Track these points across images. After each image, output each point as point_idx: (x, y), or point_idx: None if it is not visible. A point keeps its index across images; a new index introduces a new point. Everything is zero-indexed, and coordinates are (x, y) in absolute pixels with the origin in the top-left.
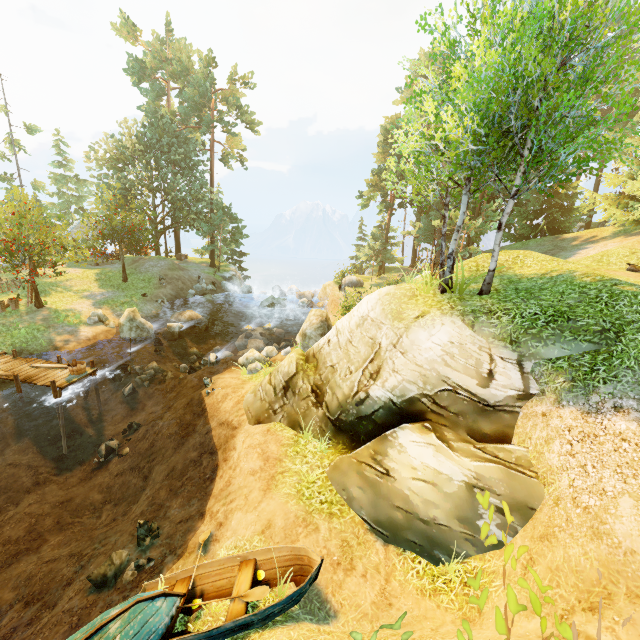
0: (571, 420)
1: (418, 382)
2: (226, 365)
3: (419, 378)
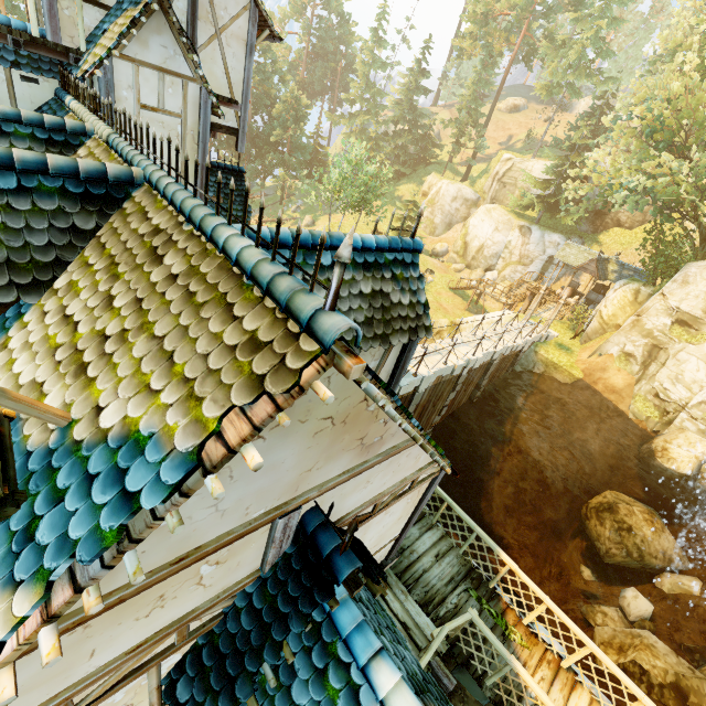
0: None
1: None
2: None
3: None
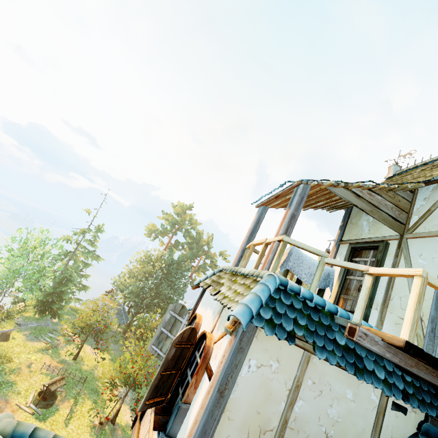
0: None
1: None
2: None
3: None
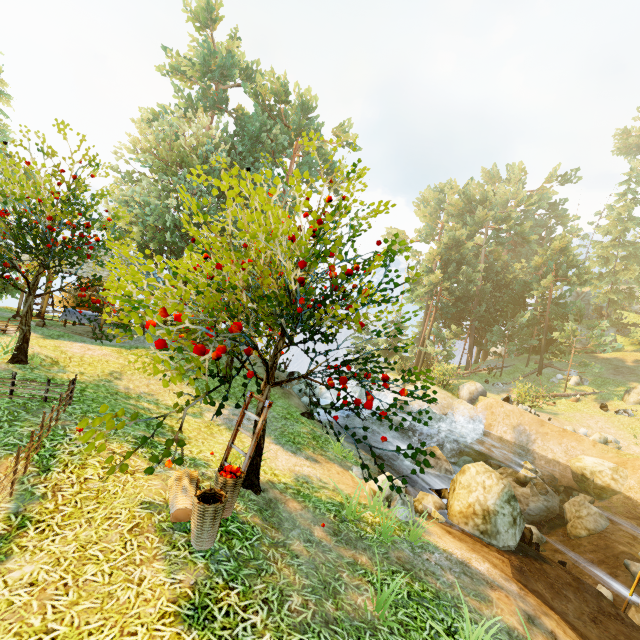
0: None
1: None
2: None
3: None
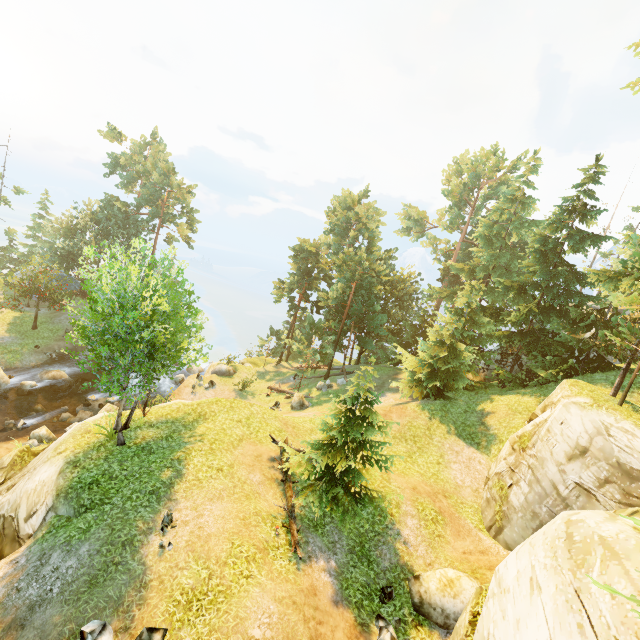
0: (4, 562)
1: (11, 504)
2: (26, 433)
3: (13, 501)
